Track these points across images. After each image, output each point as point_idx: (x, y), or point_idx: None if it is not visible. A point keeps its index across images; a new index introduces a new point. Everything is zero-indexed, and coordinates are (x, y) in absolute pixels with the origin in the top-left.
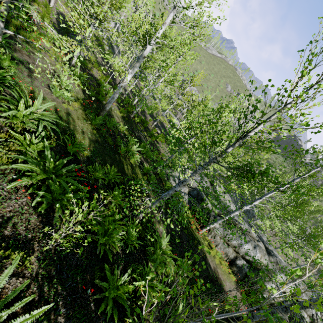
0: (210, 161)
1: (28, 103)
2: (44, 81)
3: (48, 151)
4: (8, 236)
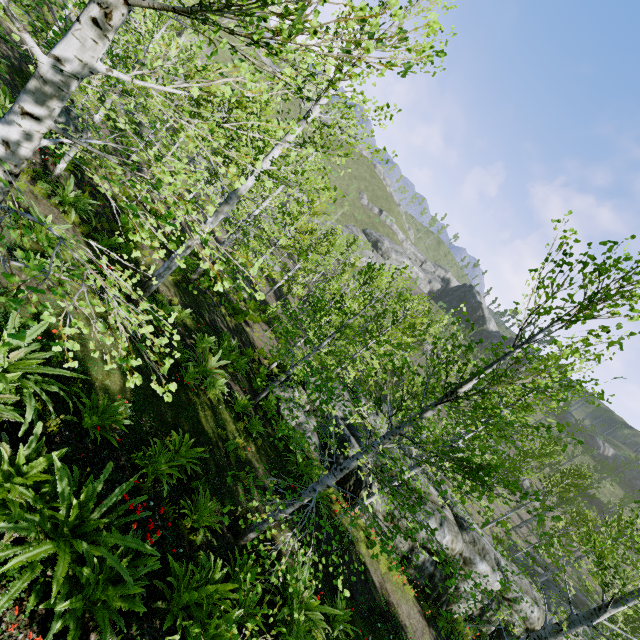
0: (393, 432)
1: None
2: None
3: (63, 479)
4: None
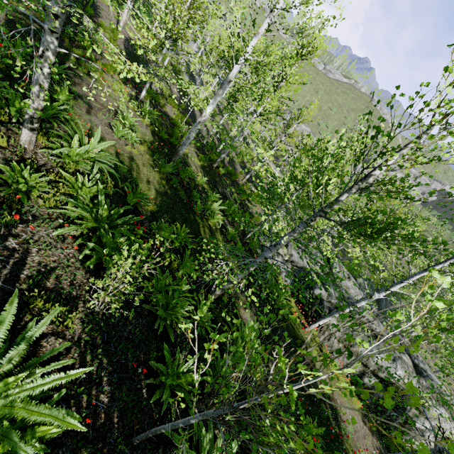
0: (314, 214)
1: (83, 140)
2: (105, 119)
3: (102, 196)
4: (50, 289)
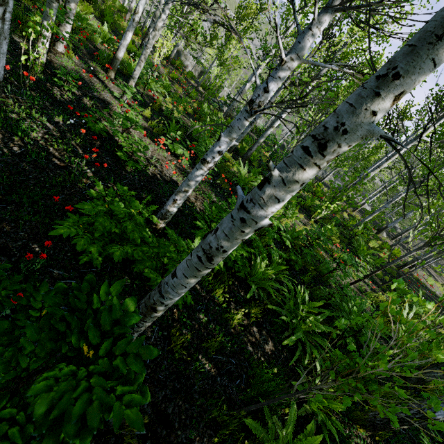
0: None
1: None
2: None
3: None
4: None
